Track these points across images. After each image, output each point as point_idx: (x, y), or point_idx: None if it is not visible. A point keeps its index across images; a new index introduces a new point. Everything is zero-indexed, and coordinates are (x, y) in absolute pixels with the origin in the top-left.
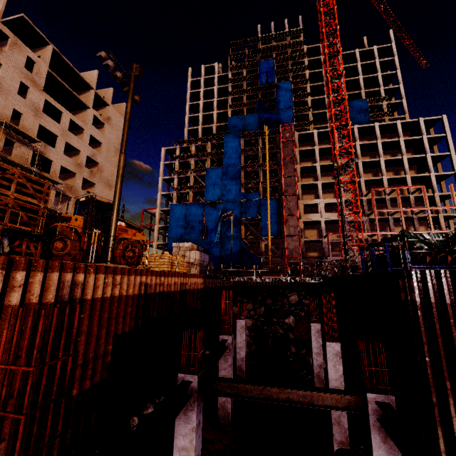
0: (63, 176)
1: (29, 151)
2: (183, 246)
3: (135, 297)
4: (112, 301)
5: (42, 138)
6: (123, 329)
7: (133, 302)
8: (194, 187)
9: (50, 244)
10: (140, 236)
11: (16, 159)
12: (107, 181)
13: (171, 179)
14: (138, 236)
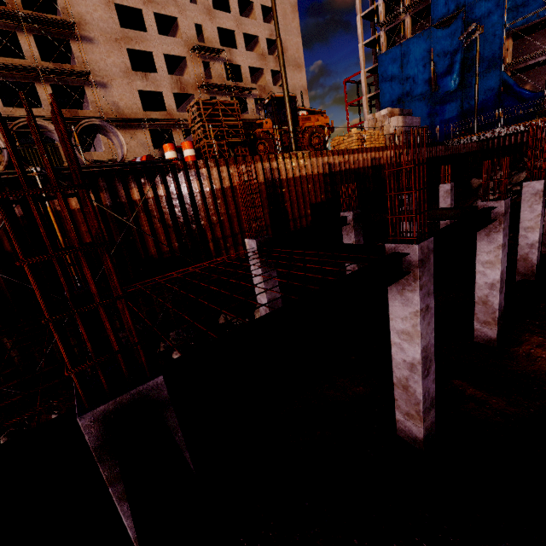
0: (254, 78)
1: (221, 66)
2: (380, 116)
3: (321, 176)
4: (302, 179)
5: (224, 42)
6: (317, 200)
7: (320, 180)
8: (410, 5)
9: (255, 148)
10: (323, 120)
11: (216, 80)
12: (295, 61)
13: (374, 10)
14: (321, 120)
